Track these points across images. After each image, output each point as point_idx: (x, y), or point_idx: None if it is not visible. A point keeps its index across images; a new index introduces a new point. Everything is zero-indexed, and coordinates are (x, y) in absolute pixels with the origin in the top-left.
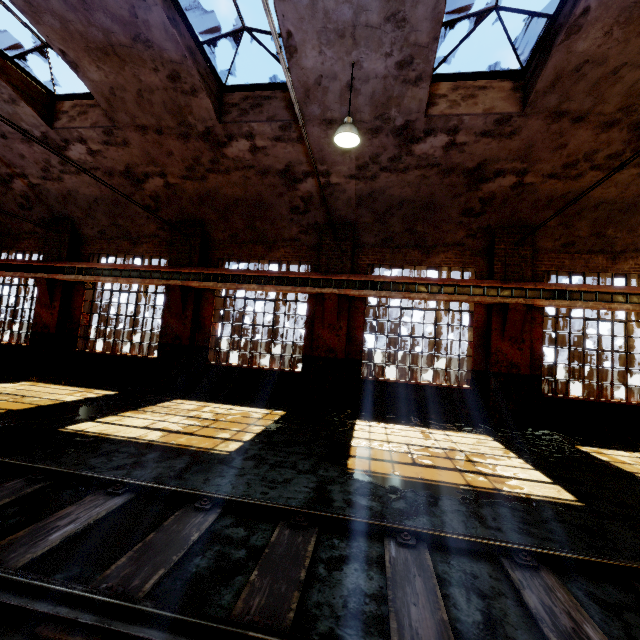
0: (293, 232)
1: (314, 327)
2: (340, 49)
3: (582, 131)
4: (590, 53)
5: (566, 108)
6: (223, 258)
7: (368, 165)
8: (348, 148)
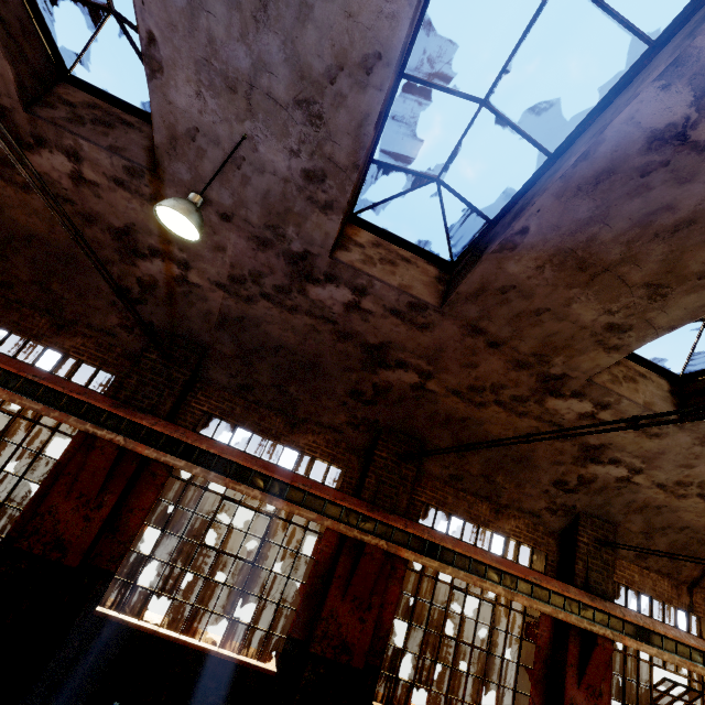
0: (110, 321)
1: (51, 490)
2: (229, 106)
3: (495, 359)
4: (519, 280)
5: (484, 326)
6: None
7: (246, 281)
8: (184, 238)
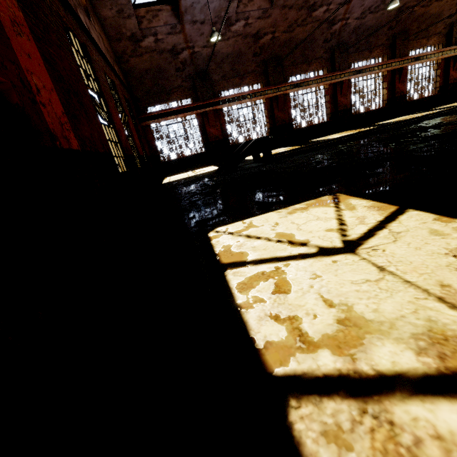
0: (321, 53)
1: (337, 98)
2: None
3: None
4: None
5: None
6: (288, 76)
7: (366, 11)
8: (389, 9)
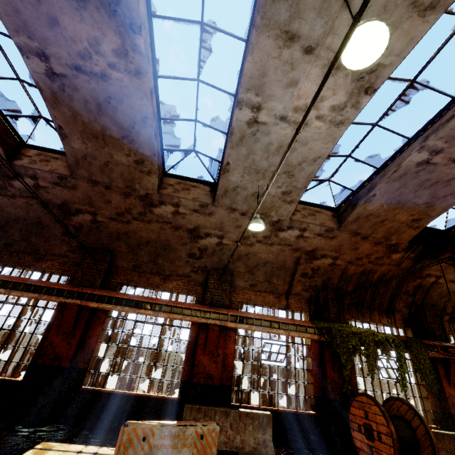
0: None
1: None
2: None
3: (115, 195)
4: (85, 151)
5: (96, 179)
6: None
7: None
8: None
